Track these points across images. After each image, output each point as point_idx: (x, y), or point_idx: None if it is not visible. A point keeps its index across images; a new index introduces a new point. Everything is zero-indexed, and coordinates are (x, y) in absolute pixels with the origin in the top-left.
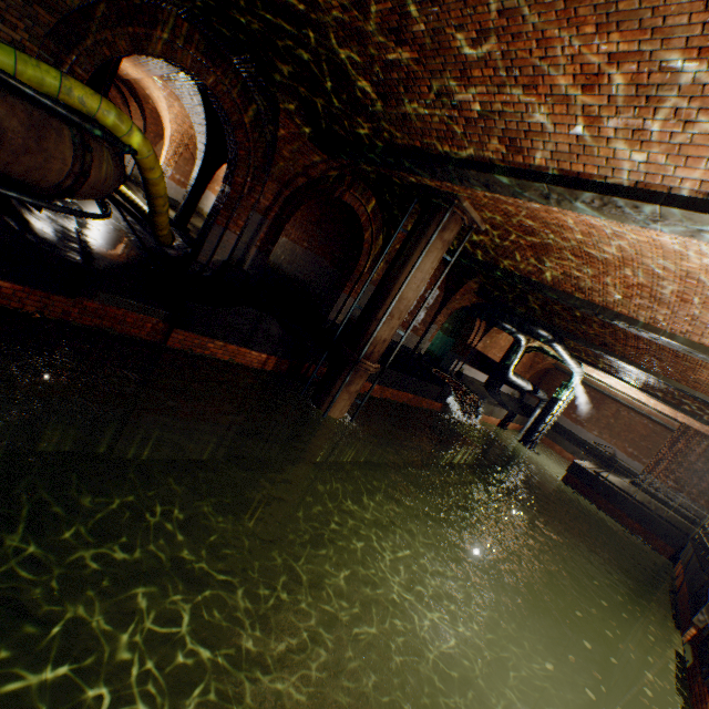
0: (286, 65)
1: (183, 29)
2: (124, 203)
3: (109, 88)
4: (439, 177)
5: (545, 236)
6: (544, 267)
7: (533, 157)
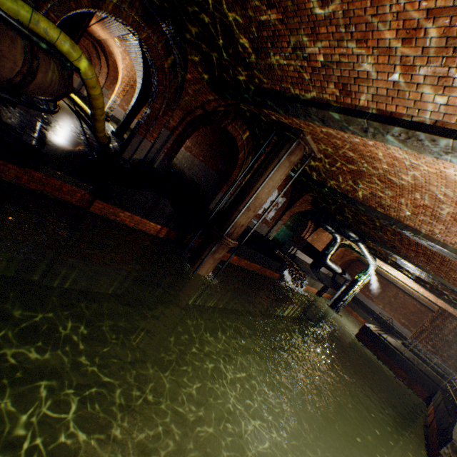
0: (194, 27)
1: None
2: (85, 117)
3: (80, 37)
4: (290, 113)
5: (361, 165)
6: (358, 188)
7: (358, 99)
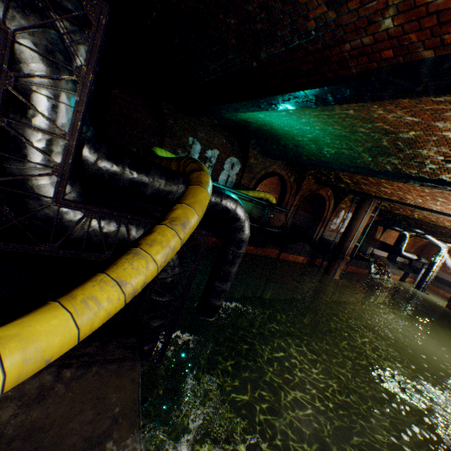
0: (314, 171)
1: (277, 163)
2: None
3: None
4: (373, 199)
5: None
6: (414, 214)
7: (408, 202)
